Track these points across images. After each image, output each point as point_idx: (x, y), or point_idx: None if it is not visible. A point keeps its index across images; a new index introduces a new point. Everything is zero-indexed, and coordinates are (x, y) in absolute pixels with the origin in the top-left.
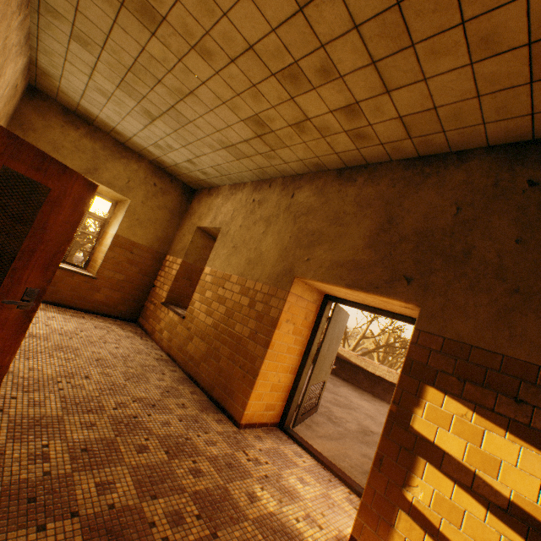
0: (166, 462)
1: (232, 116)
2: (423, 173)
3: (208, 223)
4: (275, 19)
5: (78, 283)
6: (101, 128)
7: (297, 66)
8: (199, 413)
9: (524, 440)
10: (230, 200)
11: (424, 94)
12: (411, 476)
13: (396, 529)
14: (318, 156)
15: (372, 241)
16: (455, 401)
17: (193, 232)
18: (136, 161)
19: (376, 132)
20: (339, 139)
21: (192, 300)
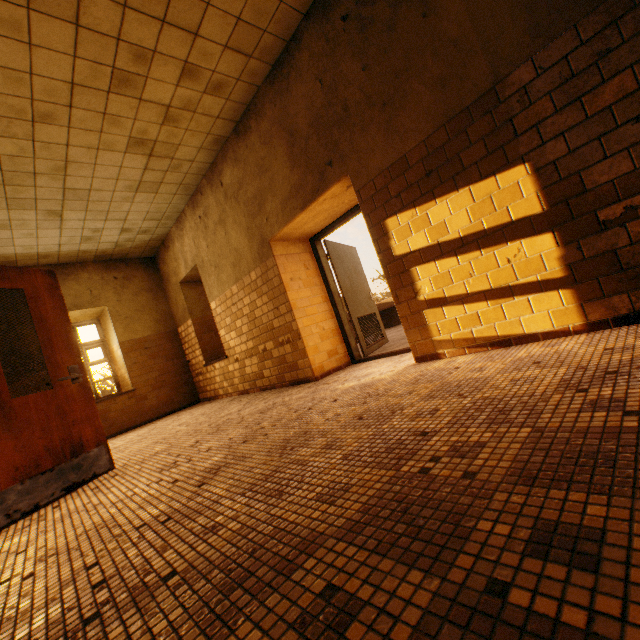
0: (262, 415)
1: (114, 156)
2: (285, 76)
3: (184, 271)
4: (69, 47)
5: (124, 404)
6: (28, 265)
7: (118, 70)
8: (280, 394)
9: (445, 195)
10: (184, 236)
11: (220, 15)
12: (415, 285)
13: (429, 325)
14: (208, 133)
15: (292, 161)
16: (403, 213)
17: (180, 289)
18: (82, 270)
19: (224, 73)
20: (207, 104)
21: (222, 339)
